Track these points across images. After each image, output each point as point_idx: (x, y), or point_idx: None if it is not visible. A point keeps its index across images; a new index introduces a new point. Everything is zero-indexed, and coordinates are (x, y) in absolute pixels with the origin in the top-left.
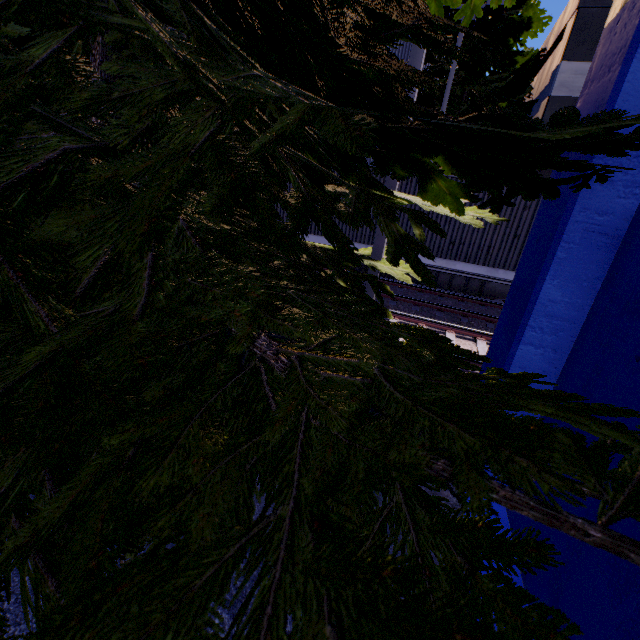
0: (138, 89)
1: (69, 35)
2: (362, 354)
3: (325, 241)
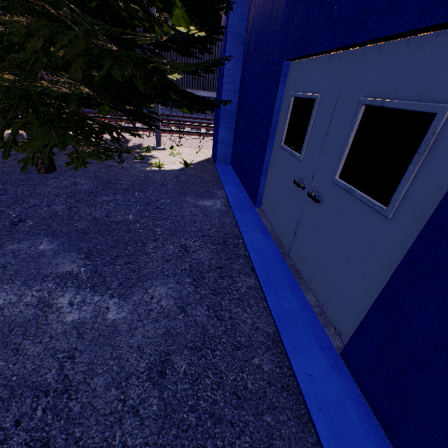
0: None
1: None
2: None
3: None
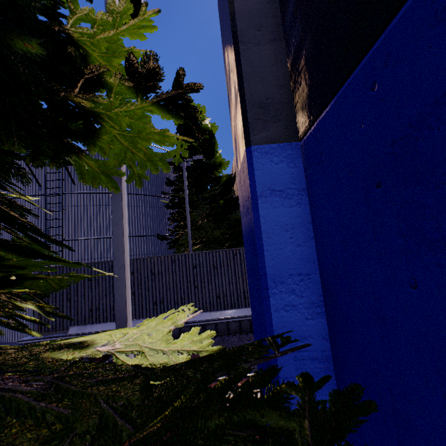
0: None
1: None
2: None
3: (114, 325)
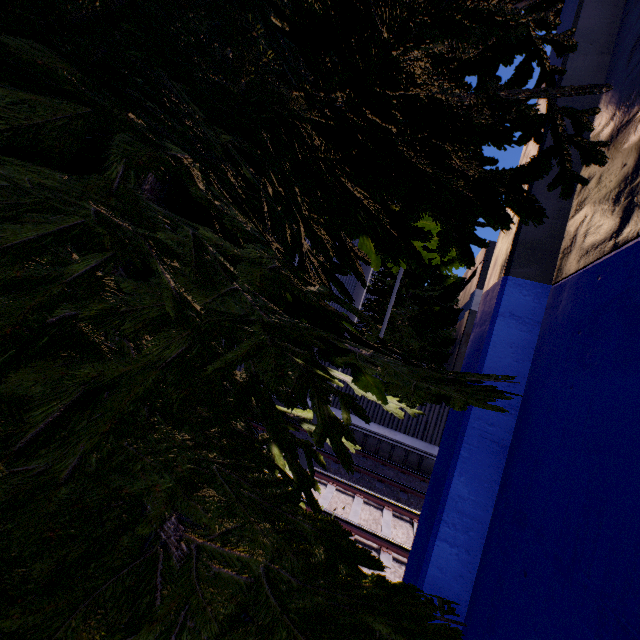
0: (142, 306)
1: (107, 257)
2: (255, 549)
3: None
